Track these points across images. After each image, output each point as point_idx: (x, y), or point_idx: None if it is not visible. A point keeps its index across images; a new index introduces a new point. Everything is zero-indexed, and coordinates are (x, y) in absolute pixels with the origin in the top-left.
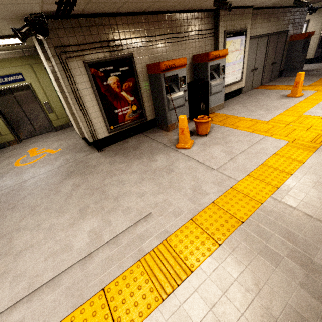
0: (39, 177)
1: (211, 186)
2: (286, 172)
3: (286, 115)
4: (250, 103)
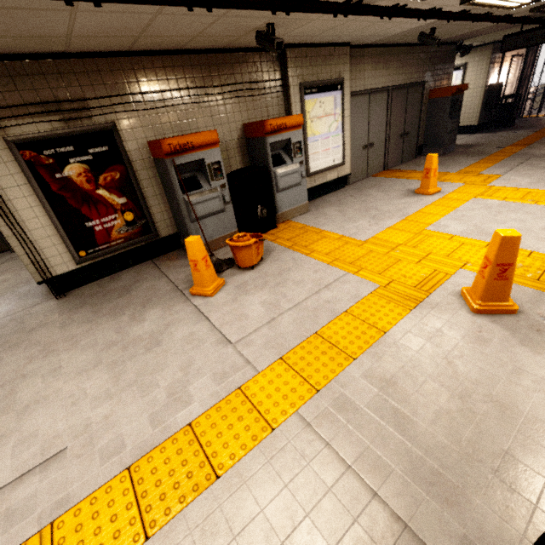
0: None
1: (206, 383)
2: (348, 353)
3: (398, 230)
4: (352, 205)
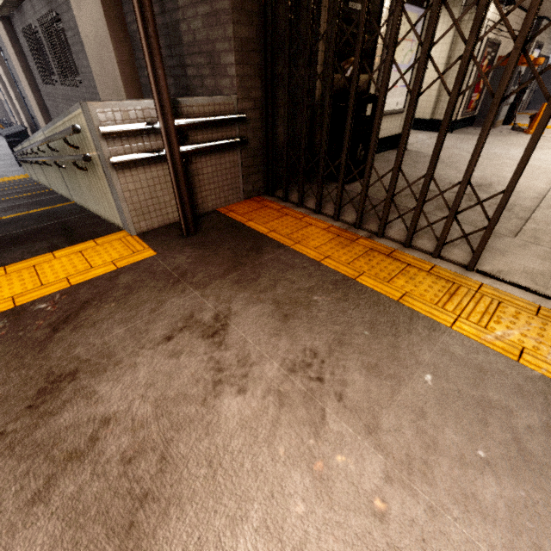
0: (430, 141)
1: None
2: None
3: None
4: None
